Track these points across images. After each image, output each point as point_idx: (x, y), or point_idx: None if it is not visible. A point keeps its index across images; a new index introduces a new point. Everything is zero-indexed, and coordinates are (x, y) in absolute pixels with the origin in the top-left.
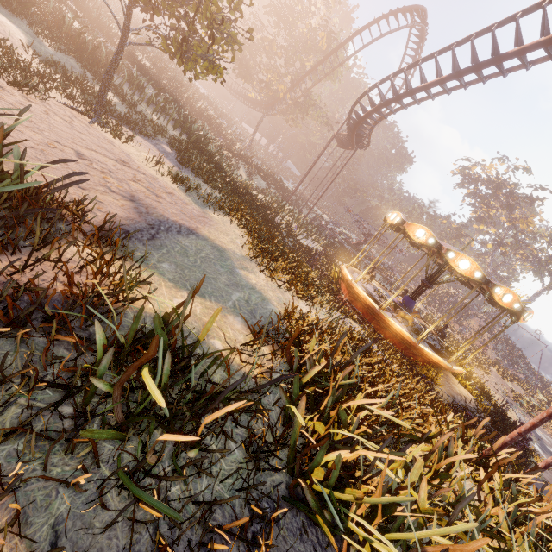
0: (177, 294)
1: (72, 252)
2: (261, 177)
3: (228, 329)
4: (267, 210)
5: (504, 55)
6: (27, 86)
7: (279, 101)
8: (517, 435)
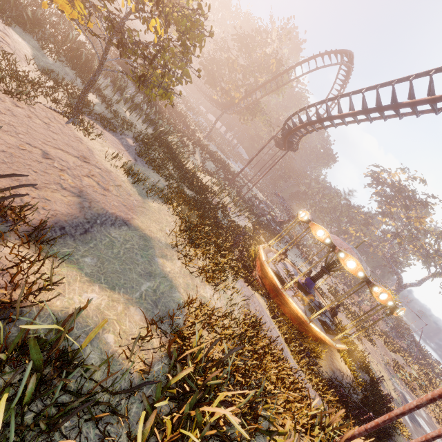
0: (88, 288)
1: (1, 253)
2: (212, 161)
3: (127, 321)
4: (208, 193)
5: (399, 104)
6: (19, 94)
7: (234, 104)
8: (363, 431)
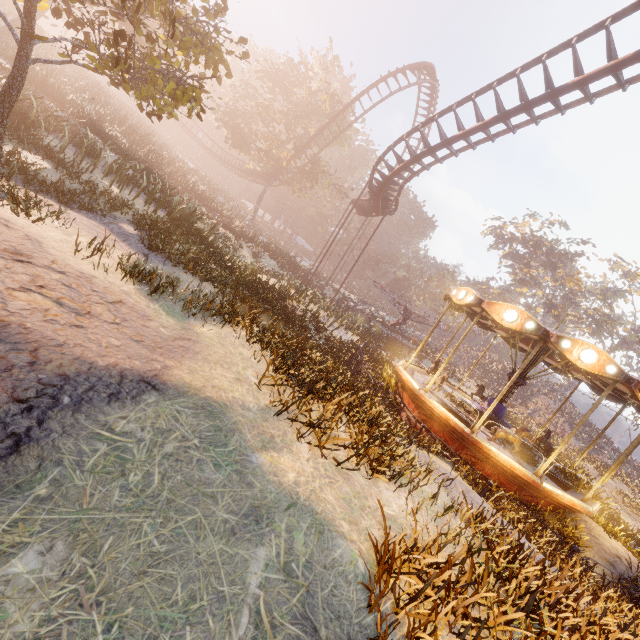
0: None
1: None
2: (270, 256)
3: None
4: (285, 299)
5: (563, 87)
6: None
7: (282, 170)
8: None
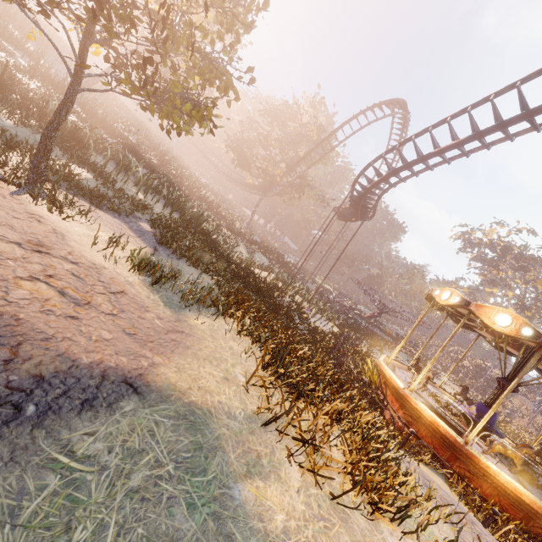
0: None
1: None
2: (262, 253)
3: None
4: (274, 290)
5: (539, 108)
6: None
7: (275, 184)
8: None
